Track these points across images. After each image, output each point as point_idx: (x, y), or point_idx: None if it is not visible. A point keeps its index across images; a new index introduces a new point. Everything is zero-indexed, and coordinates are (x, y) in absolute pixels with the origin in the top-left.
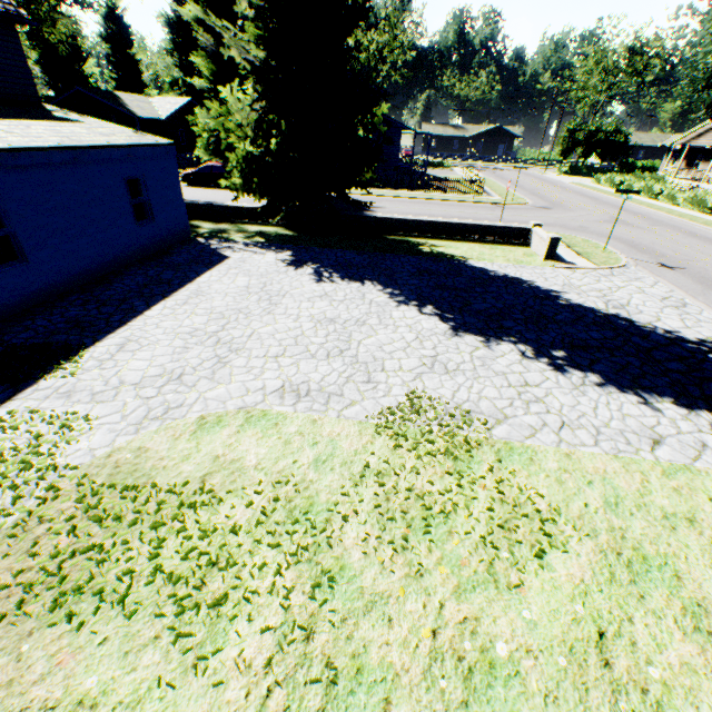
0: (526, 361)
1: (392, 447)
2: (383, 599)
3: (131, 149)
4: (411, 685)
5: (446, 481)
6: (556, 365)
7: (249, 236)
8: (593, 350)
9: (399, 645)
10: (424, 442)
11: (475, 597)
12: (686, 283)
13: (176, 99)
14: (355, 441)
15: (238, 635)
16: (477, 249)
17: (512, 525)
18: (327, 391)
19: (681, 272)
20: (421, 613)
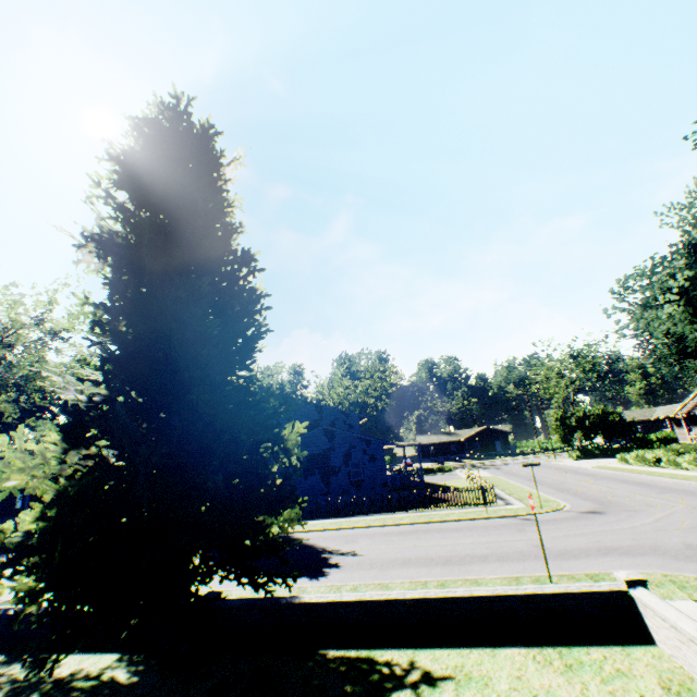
0: None
1: None
2: None
3: None
4: None
5: None
6: None
7: None
8: None
9: None
10: None
11: None
12: None
13: None
14: None
15: None
16: (535, 677)
17: None
18: None
19: None
20: None
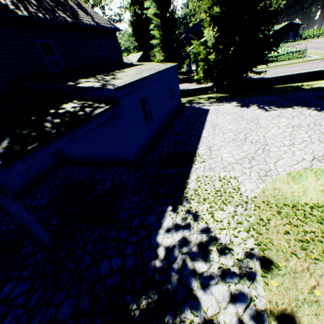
0: None
1: None
2: None
3: (169, 69)
4: None
5: None
6: None
7: (206, 100)
8: None
9: None
10: None
11: None
12: None
13: (137, 54)
14: None
15: None
16: None
17: None
18: None
19: None
20: None
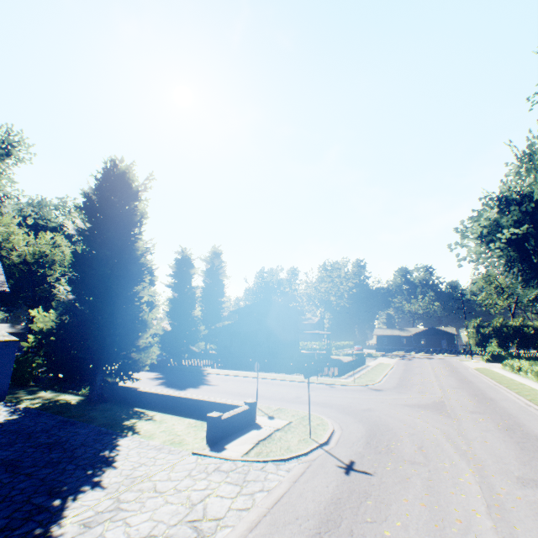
0: None
1: None
2: None
3: None
4: None
5: None
6: None
7: (40, 402)
8: None
9: None
10: None
11: None
12: (313, 497)
13: None
14: None
15: None
16: (177, 425)
17: None
18: None
19: (352, 477)
20: None
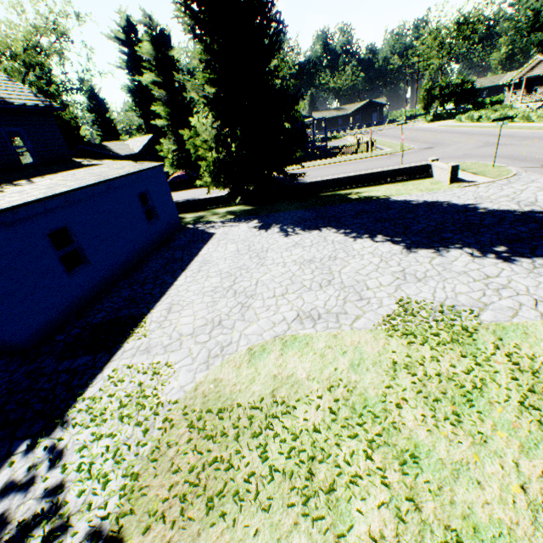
0: (477, 259)
1: (405, 344)
2: (463, 466)
3: (139, 174)
4: (527, 536)
5: (464, 362)
6: (504, 257)
7: (222, 216)
8: (528, 241)
9: (498, 503)
10: (429, 336)
11: (542, 453)
12: None
13: (142, 138)
14: (374, 345)
15: (359, 513)
16: (393, 188)
17: (539, 388)
18: (333, 312)
19: None
20: (502, 473)
